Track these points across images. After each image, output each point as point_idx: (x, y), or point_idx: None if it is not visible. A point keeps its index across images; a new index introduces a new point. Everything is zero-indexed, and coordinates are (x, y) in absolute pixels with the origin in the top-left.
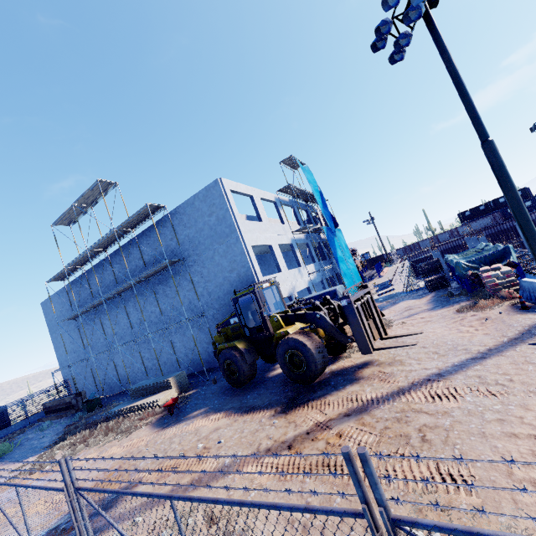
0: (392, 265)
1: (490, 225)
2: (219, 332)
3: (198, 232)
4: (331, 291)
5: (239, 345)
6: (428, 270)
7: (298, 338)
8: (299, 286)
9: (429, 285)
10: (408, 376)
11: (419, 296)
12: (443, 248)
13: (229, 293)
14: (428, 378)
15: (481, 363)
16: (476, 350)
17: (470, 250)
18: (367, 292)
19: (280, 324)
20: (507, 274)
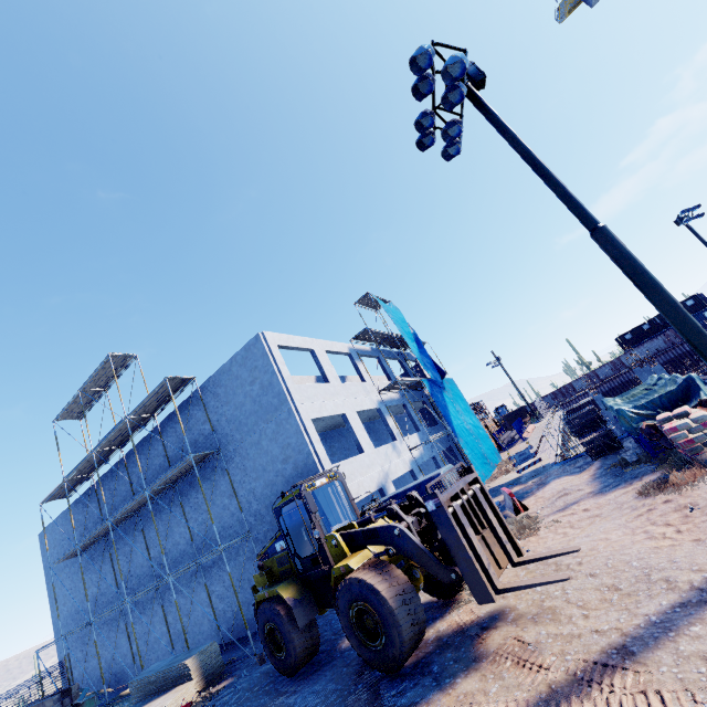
0: (540, 419)
1: (665, 348)
2: (260, 567)
3: (237, 408)
4: (432, 478)
5: (284, 592)
6: (582, 425)
7: (365, 579)
8: (395, 471)
9: (589, 449)
10: (566, 652)
11: (578, 468)
12: (608, 387)
13: (285, 495)
14: (603, 658)
15: (701, 618)
16: (687, 582)
17: (638, 388)
18: (473, 480)
19: (343, 550)
20: (703, 421)
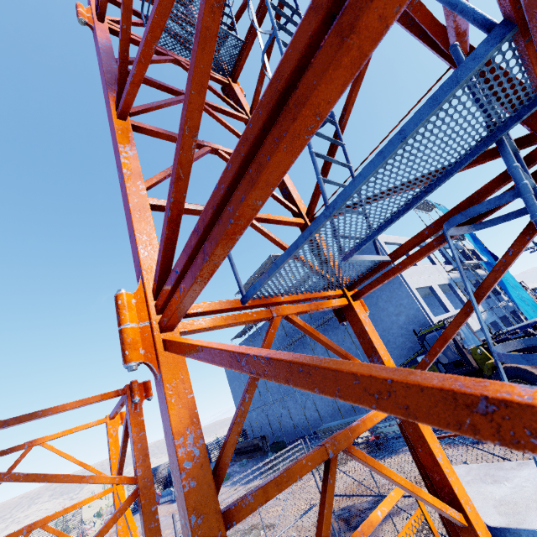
0: None
1: None
2: None
3: None
4: (529, 324)
5: None
6: None
7: (519, 366)
8: (472, 327)
9: None
10: None
11: None
12: None
13: (400, 336)
14: None
15: None
16: None
17: None
18: None
19: (486, 356)
20: None
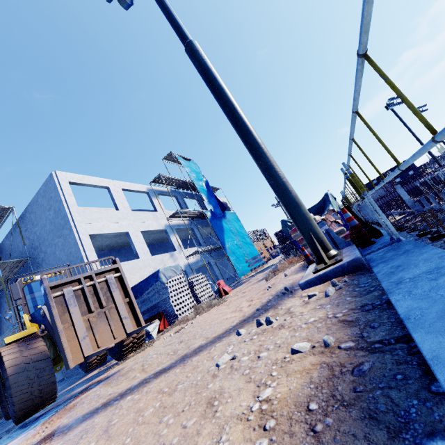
0: None
1: (384, 195)
2: None
3: (42, 228)
4: (154, 273)
5: None
6: (284, 236)
7: (0, 351)
8: None
9: (283, 252)
10: (71, 415)
11: None
12: None
13: None
14: (65, 425)
15: (144, 387)
16: (189, 349)
17: None
18: (117, 270)
19: (26, 327)
20: None
